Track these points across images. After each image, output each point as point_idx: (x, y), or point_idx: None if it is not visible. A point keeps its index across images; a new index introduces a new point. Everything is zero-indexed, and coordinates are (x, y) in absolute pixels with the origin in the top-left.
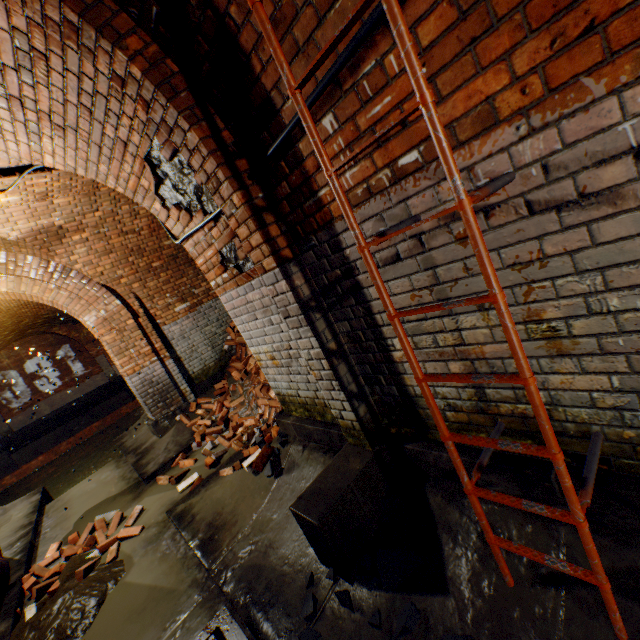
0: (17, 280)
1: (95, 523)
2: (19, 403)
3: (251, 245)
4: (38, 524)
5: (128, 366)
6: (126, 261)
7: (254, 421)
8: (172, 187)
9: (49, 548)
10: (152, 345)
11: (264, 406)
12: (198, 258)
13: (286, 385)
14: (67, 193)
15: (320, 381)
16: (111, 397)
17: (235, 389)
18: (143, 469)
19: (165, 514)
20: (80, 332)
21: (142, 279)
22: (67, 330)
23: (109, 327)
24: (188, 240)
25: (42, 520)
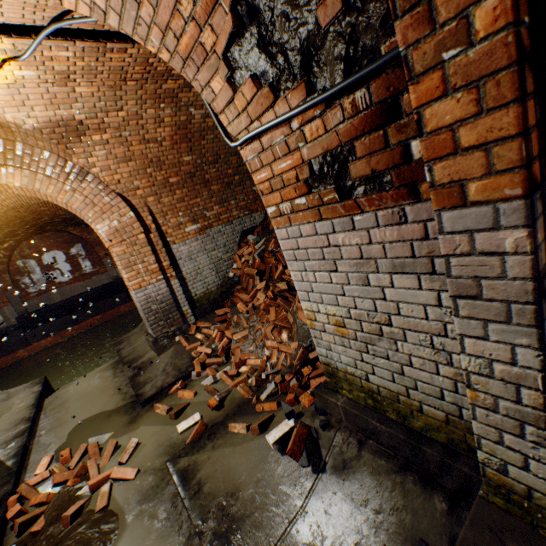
0: (32, 176)
1: (88, 447)
2: (35, 289)
3: (455, 142)
4: (35, 422)
5: (135, 281)
6: (144, 172)
7: (260, 362)
8: (256, 41)
9: (41, 459)
10: (160, 263)
11: (272, 348)
12: (258, 171)
13: (348, 360)
14: (91, 80)
15: (482, 409)
16: (112, 296)
17: (239, 321)
18: (140, 389)
19: (163, 459)
20: (91, 235)
21: (157, 193)
22: (80, 231)
23: (120, 239)
24: (250, 142)
25: (39, 417)
